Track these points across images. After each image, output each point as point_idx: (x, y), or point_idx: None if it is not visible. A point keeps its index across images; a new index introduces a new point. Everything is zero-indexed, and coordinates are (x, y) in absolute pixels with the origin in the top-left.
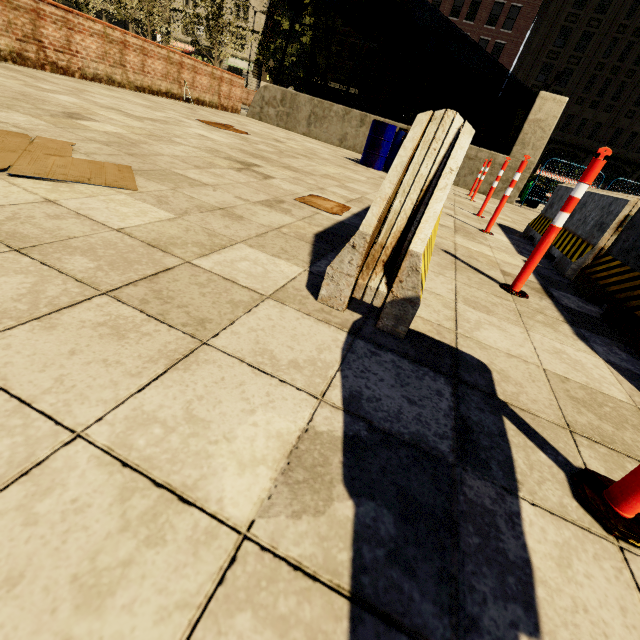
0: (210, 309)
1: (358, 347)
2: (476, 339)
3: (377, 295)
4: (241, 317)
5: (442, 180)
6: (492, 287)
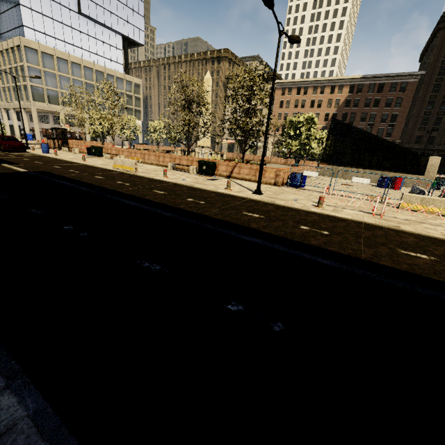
0: None
1: None
2: None
3: None
4: None
5: (430, 196)
6: None
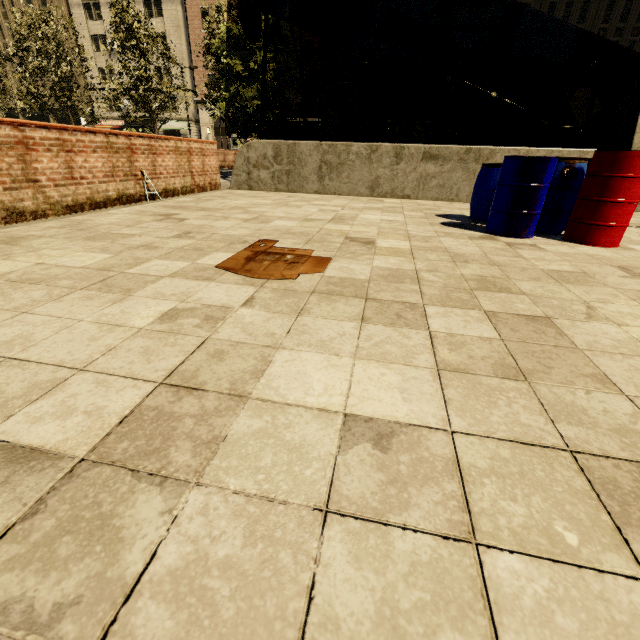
0: None
1: None
2: None
3: None
4: None
5: None
6: None
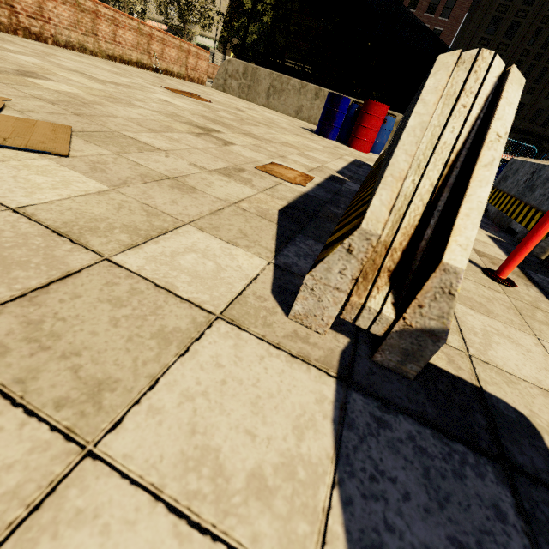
0: (120, 355)
1: (355, 411)
2: (495, 365)
3: (378, 319)
4: (171, 367)
5: (486, 151)
6: (476, 273)
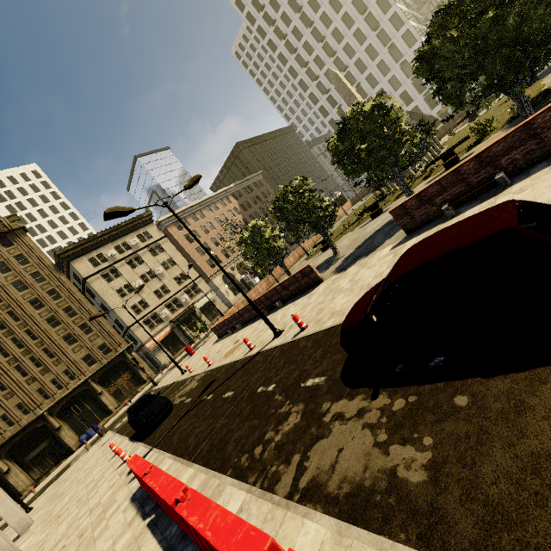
0: None
1: None
2: None
3: None
4: None
5: None
6: None
